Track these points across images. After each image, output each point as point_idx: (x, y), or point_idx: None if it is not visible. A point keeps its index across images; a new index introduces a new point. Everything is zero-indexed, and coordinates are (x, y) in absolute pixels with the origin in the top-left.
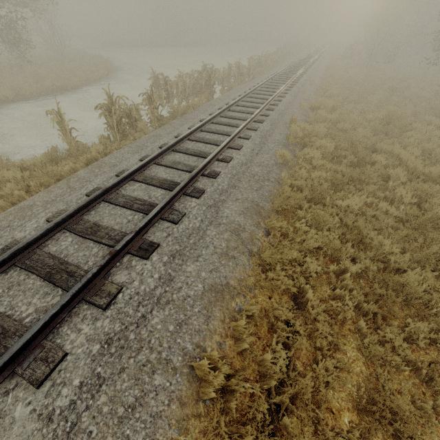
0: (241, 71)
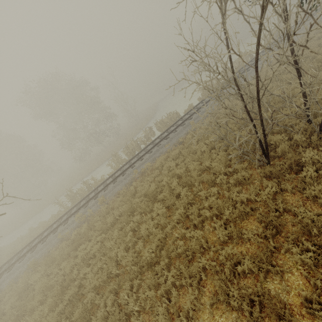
0: (164, 122)
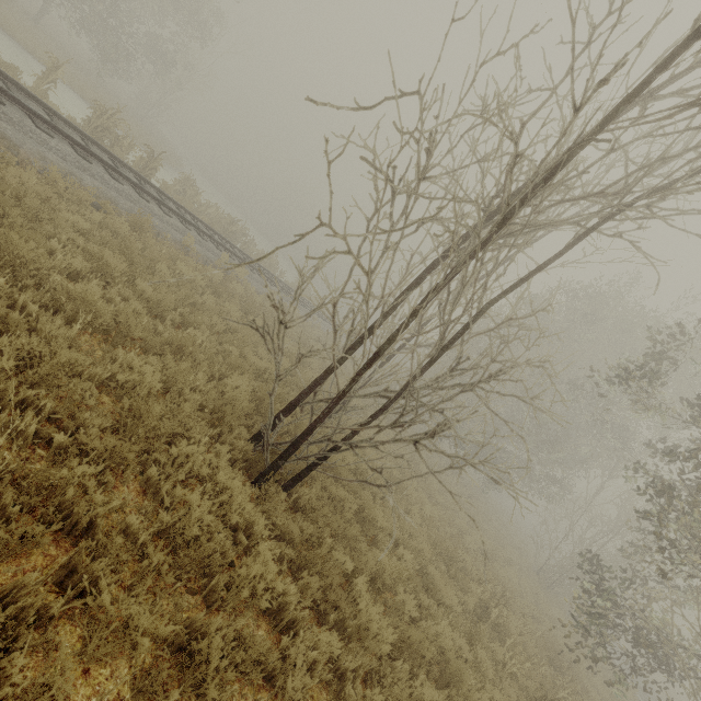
0: (272, 263)
